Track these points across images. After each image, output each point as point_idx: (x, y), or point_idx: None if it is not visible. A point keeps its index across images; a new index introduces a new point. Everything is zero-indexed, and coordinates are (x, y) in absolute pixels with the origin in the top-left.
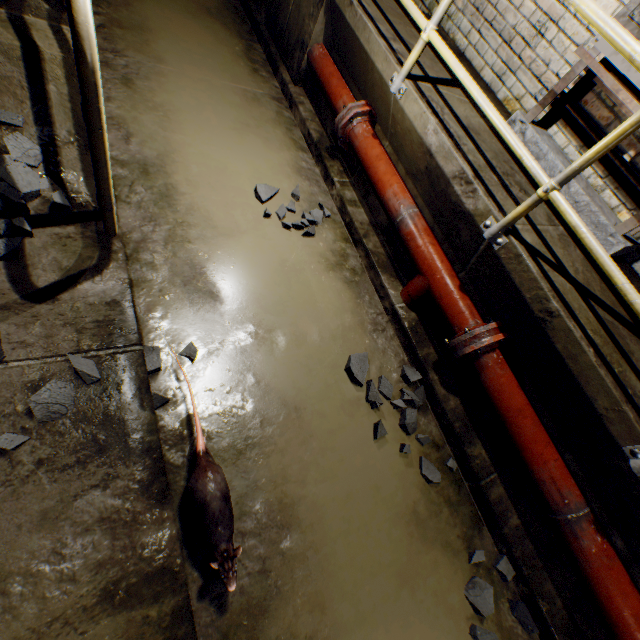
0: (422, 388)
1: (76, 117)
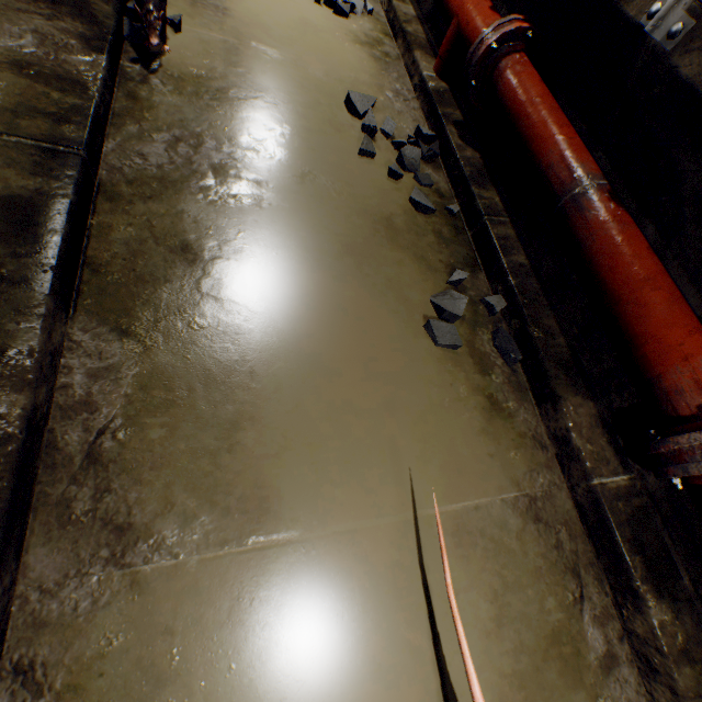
0: (435, 141)
1: None
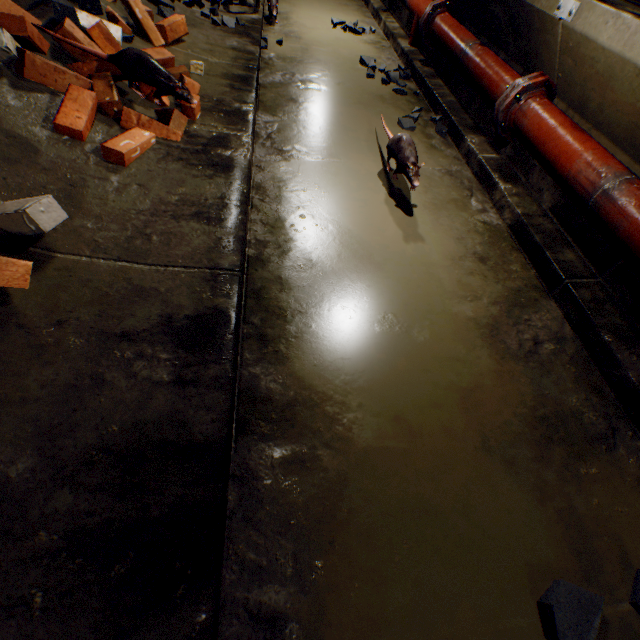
0: (408, 70)
1: None
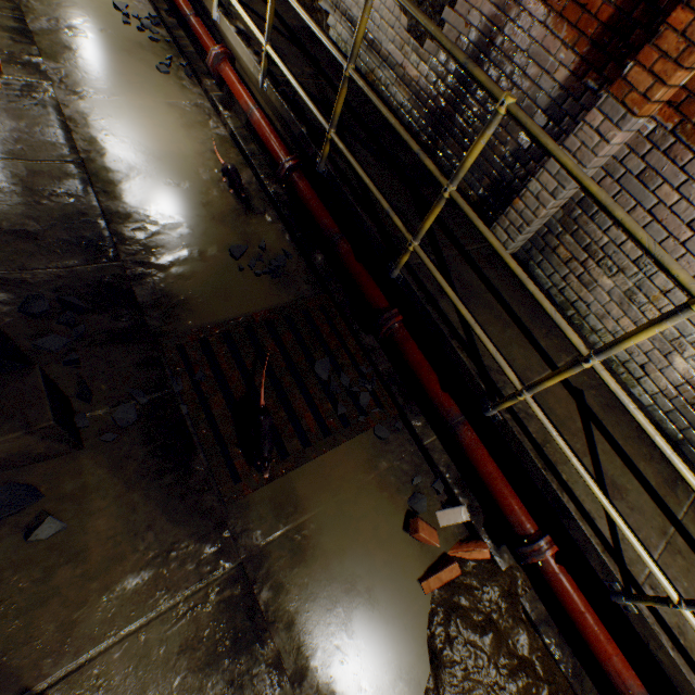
0: (158, 19)
1: None
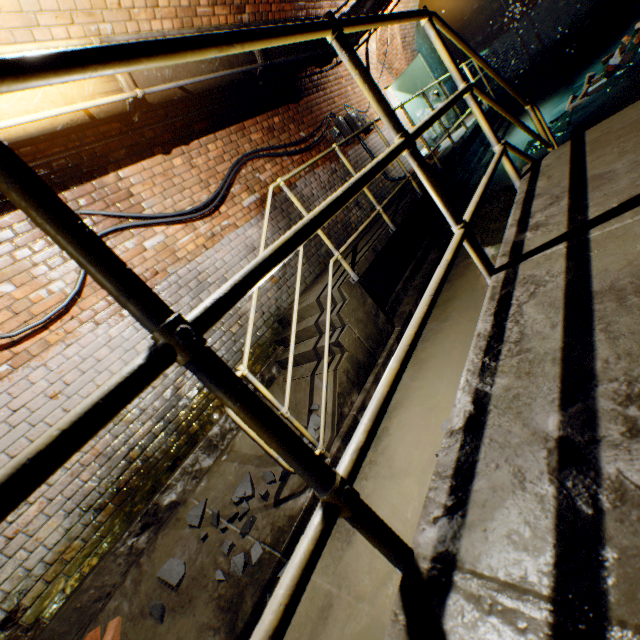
0: None
1: (333, 398)
